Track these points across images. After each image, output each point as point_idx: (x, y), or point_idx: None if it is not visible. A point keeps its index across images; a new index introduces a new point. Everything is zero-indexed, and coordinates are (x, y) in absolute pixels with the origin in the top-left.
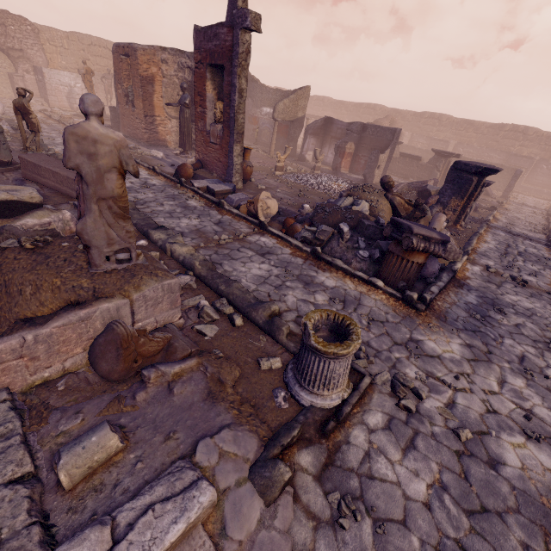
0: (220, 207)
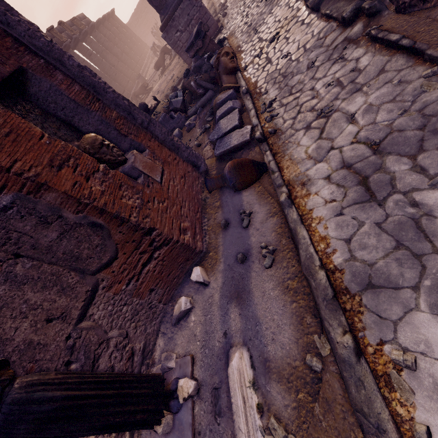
0: (250, 92)
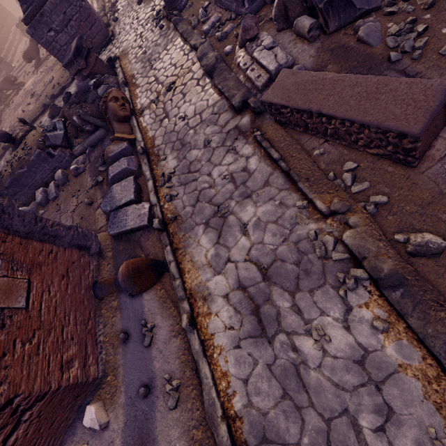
0: (147, 151)
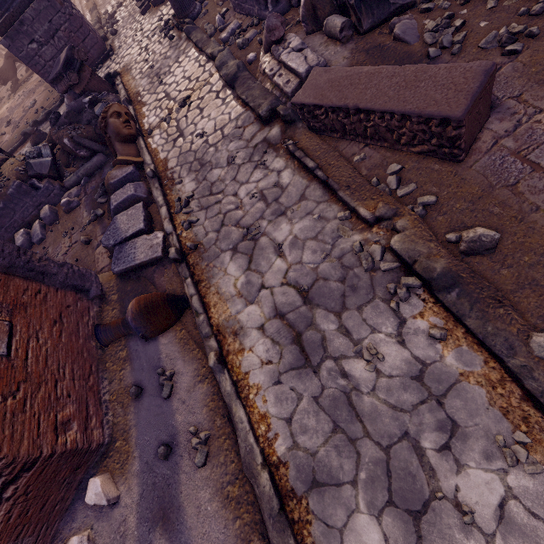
0: (158, 175)
